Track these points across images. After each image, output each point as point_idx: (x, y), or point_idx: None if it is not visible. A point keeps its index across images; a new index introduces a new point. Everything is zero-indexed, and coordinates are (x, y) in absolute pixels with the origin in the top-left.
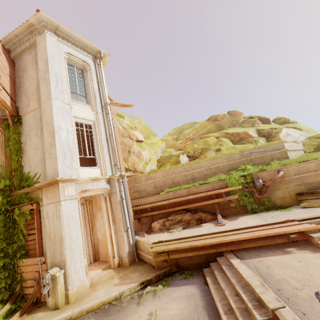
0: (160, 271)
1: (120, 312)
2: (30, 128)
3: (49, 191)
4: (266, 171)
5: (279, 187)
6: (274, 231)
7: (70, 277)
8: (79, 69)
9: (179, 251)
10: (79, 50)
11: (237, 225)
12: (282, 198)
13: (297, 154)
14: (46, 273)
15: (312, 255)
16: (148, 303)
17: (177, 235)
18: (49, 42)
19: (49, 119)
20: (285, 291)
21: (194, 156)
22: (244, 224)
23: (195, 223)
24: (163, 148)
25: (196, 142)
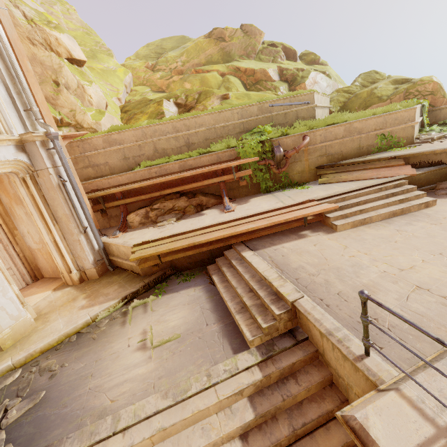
0: (149, 278)
1: (98, 340)
2: None
3: None
4: (290, 136)
5: (300, 158)
6: (294, 215)
7: None
8: None
9: (175, 251)
10: None
11: (250, 210)
12: (301, 173)
13: (323, 114)
14: None
15: (326, 237)
16: (139, 320)
17: (170, 230)
18: None
19: None
20: (303, 280)
21: (187, 105)
22: (258, 208)
23: (194, 210)
24: (130, 85)
25: (189, 80)
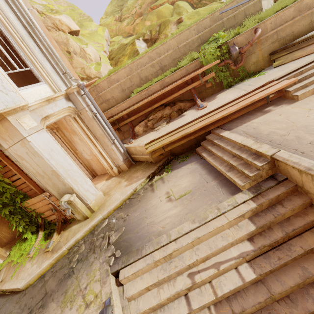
0: (159, 163)
1: (141, 201)
2: None
3: None
4: (243, 33)
5: (254, 51)
6: (258, 96)
7: (84, 196)
8: None
9: (172, 143)
10: None
11: (219, 103)
12: (256, 63)
13: (268, 4)
14: (60, 202)
15: (288, 107)
16: (161, 187)
17: (165, 130)
18: None
19: None
20: (276, 140)
21: (152, 38)
22: (225, 100)
23: (177, 114)
24: (108, 39)
25: (148, 18)
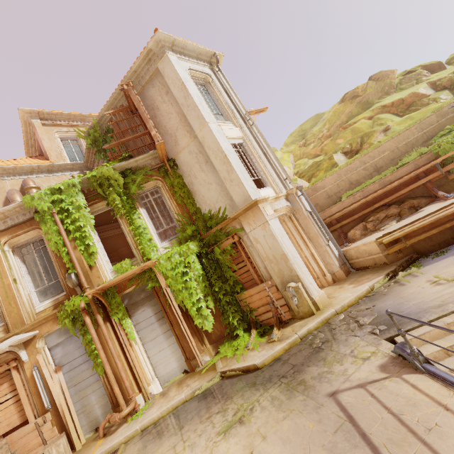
0: (398, 262)
1: (388, 294)
2: (191, 166)
3: (248, 217)
4: None
5: None
6: None
7: (308, 288)
8: (201, 85)
9: (416, 235)
10: (195, 61)
11: None
12: None
13: None
14: (286, 288)
15: None
16: (415, 280)
17: (399, 225)
18: (174, 62)
19: (214, 146)
20: None
21: (352, 150)
22: None
23: (409, 212)
24: (293, 162)
25: (340, 136)
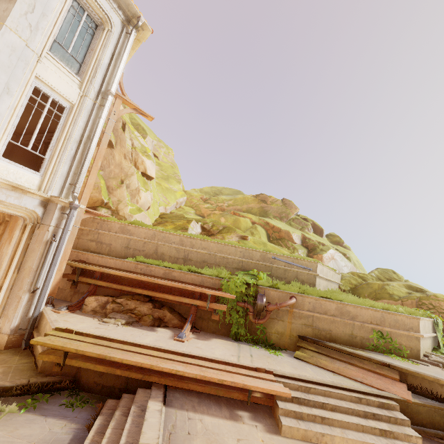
0: (39, 378)
1: None
2: None
3: None
4: (278, 290)
5: (283, 318)
6: (233, 379)
7: None
8: (93, 21)
9: (89, 357)
10: None
11: (199, 349)
12: (280, 335)
13: (328, 286)
14: None
15: (261, 435)
16: None
17: (107, 330)
18: None
19: None
20: None
21: (210, 231)
22: (209, 351)
23: (150, 322)
24: (181, 203)
25: (226, 216)
